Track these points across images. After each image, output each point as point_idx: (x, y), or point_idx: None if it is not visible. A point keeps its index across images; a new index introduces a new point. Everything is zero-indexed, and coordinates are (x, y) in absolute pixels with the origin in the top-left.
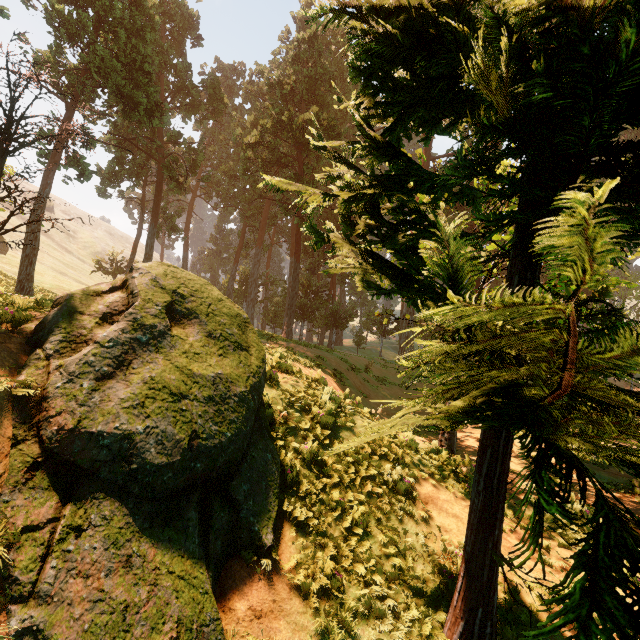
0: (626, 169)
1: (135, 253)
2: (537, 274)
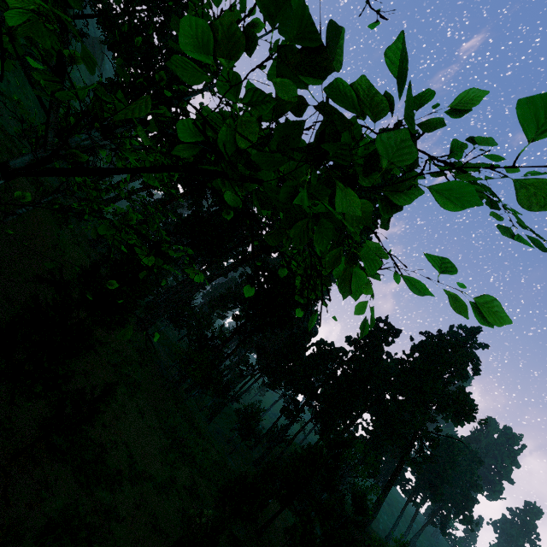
0: None
1: None
2: None
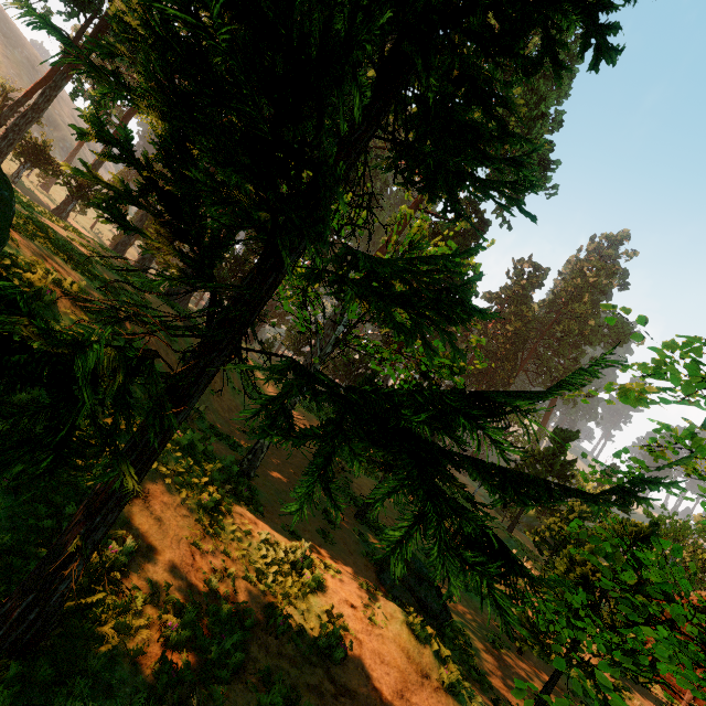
0: (292, 179)
1: (29, 98)
2: (270, 282)
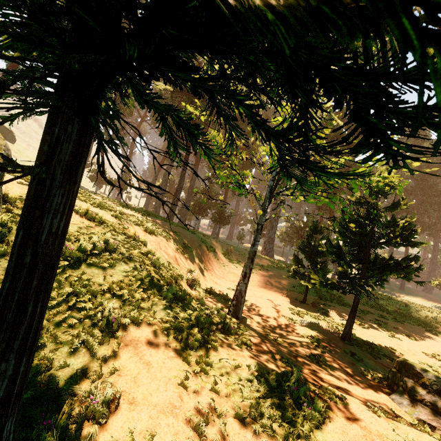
0: None
1: None
2: None
